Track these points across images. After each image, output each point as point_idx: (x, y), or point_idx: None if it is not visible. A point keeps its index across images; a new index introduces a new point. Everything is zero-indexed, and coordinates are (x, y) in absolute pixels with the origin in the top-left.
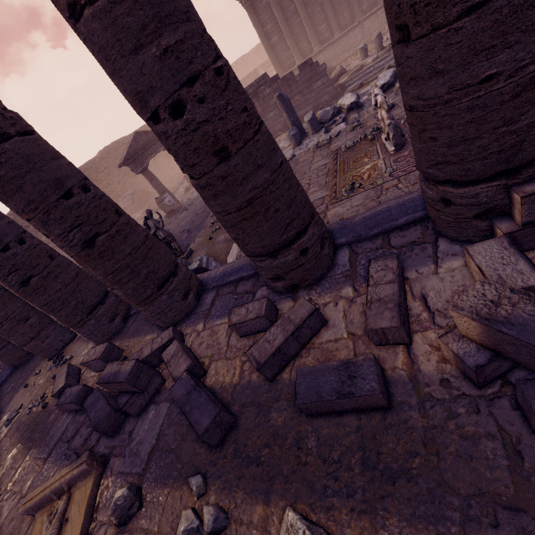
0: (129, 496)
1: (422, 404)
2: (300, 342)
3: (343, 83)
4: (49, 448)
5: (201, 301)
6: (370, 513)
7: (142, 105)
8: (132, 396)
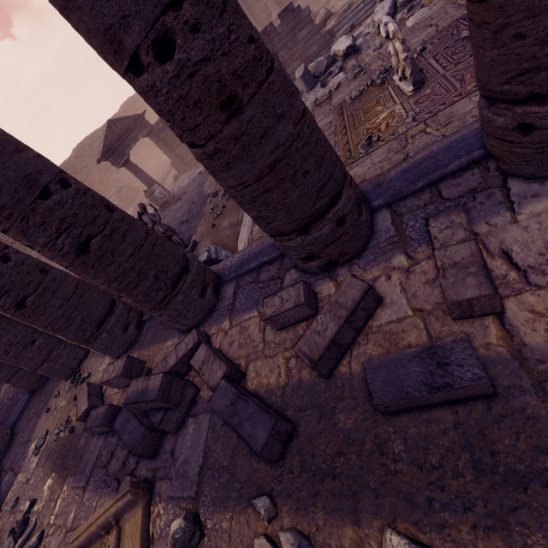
0: (187, 527)
1: (539, 386)
2: (355, 328)
3: (331, 28)
4: (86, 475)
5: (220, 296)
6: (501, 530)
7: (115, 49)
8: (166, 413)
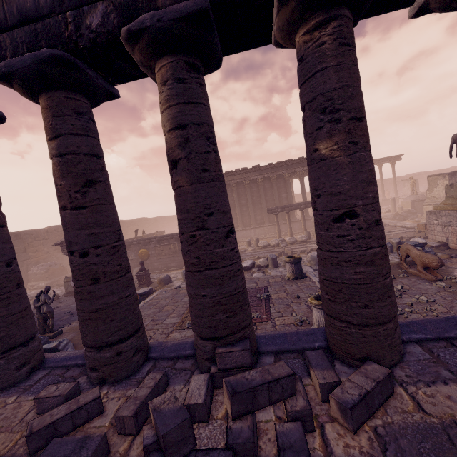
0: None
1: None
2: (74, 422)
3: None
4: None
5: (31, 376)
6: None
7: (69, 246)
8: None
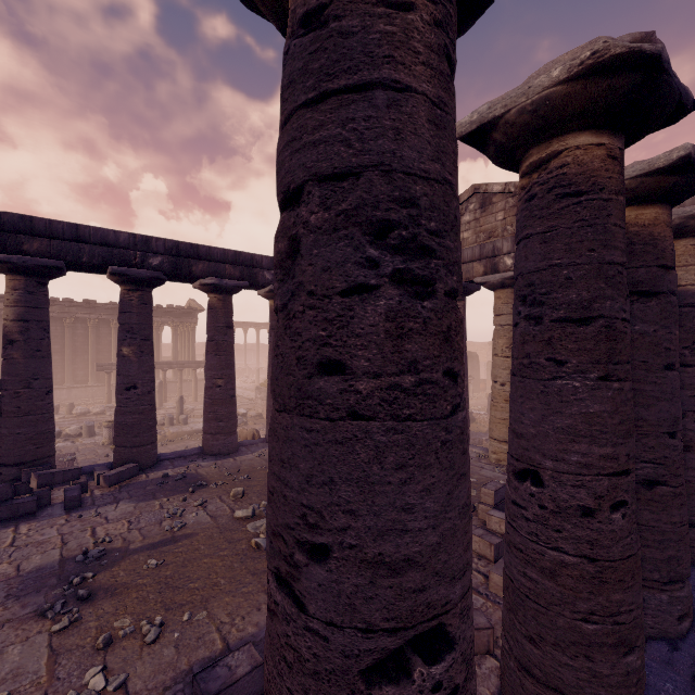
0: None
1: None
2: None
3: None
4: None
5: None
6: None
7: None
8: None
